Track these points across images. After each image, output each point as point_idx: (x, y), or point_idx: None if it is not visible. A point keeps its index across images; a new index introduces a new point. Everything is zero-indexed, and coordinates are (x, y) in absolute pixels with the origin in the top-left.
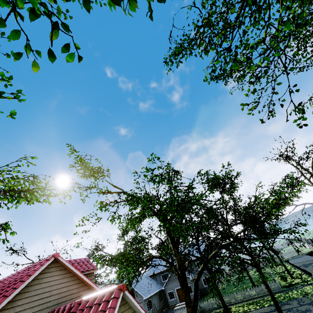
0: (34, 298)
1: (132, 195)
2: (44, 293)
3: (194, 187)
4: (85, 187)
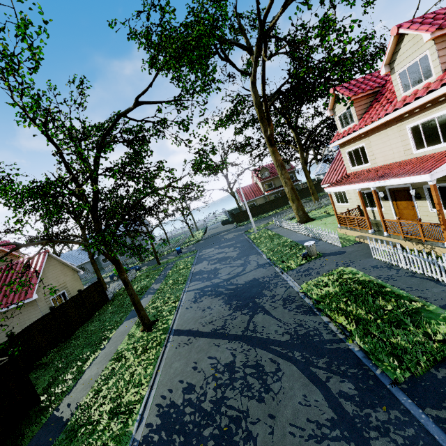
0: None
1: None
2: None
3: None
4: None
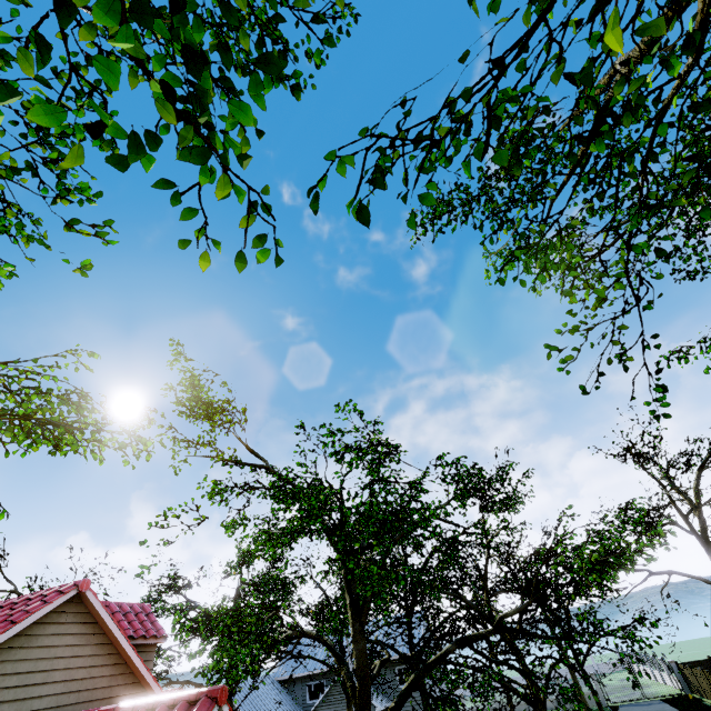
0: (8, 680)
1: (284, 479)
2: (34, 672)
3: (426, 490)
4: (188, 441)
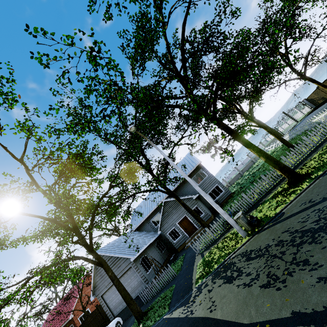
0: None
1: None
2: None
3: None
4: None
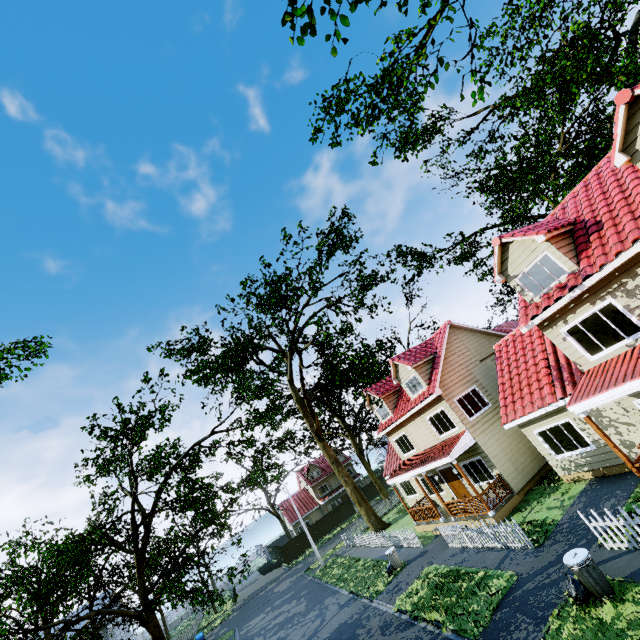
0: None
1: None
2: None
3: None
4: None
